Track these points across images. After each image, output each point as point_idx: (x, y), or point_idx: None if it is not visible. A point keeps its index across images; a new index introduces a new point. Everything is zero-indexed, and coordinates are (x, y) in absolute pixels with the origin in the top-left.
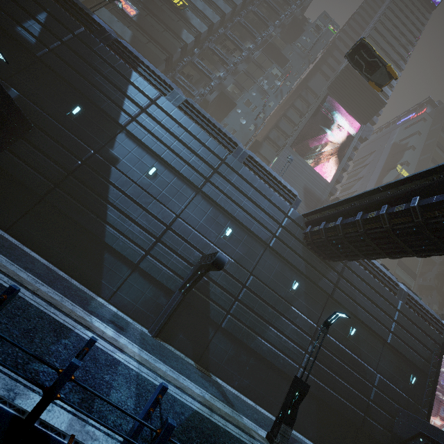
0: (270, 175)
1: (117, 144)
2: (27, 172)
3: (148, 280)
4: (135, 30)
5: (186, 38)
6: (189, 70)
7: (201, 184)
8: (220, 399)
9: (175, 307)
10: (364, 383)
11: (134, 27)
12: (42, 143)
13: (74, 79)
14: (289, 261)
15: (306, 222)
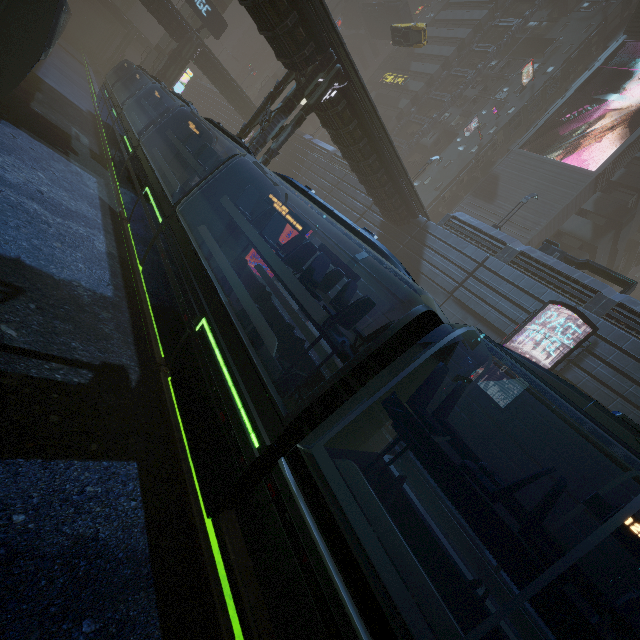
0: None
1: None
2: None
3: None
4: None
5: (401, 105)
6: (413, 128)
7: (324, 198)
8: None
9: None
10: None
11: None
12: None
13: (286, 169)
14: None
15: None
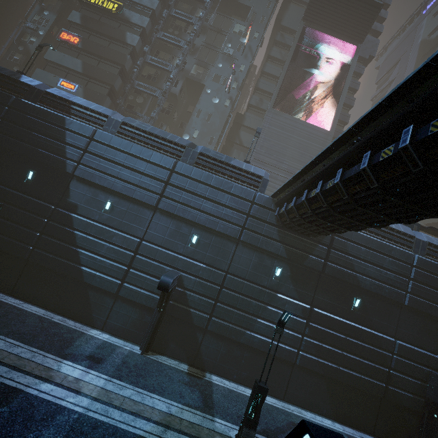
0: (228, 164)
1: (72, 192)
2: (9, 243)
3: (131, 304)
4: (84, 57)
5: (131, 41)
6: (148, 70)
7: (156, 202)
8: (196, 405)
9: (158, 323)
10: (380, 354)
11: (82, 54)
12: (13, 215)
13: (20, 148)
14: (265, 250)
15: (275, 203)
